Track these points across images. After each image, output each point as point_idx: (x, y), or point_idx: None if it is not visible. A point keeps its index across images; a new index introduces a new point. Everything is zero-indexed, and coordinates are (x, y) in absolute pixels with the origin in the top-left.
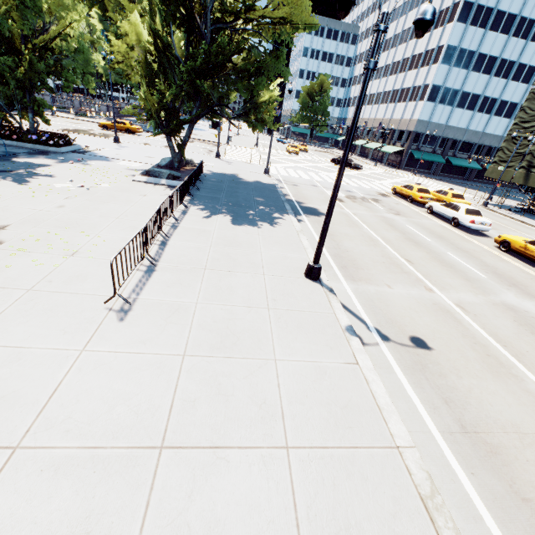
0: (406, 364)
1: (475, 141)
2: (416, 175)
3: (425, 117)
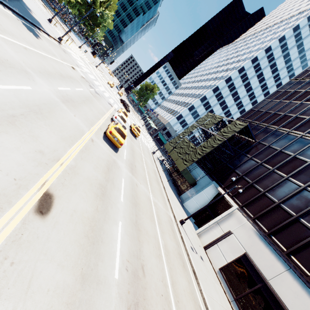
0: None
1: None
2: (153, 141)
3: (172, 123)
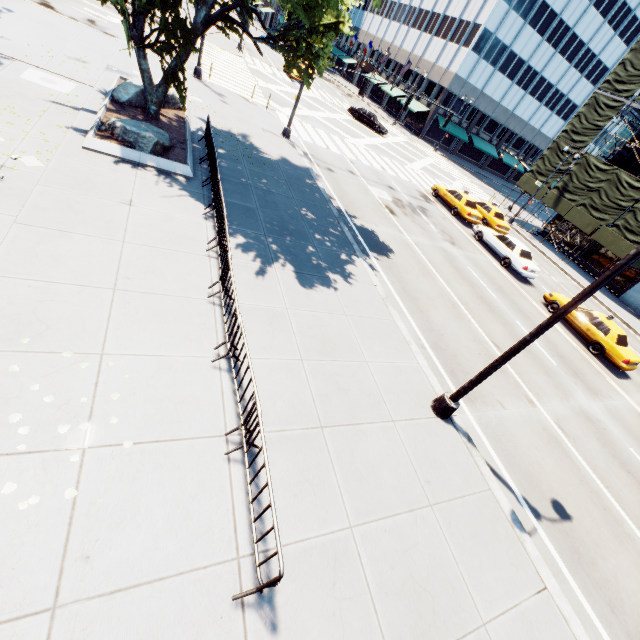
0: (567, 557)
1: (502, 122)
2: (437, 153)
3: (464, 73)
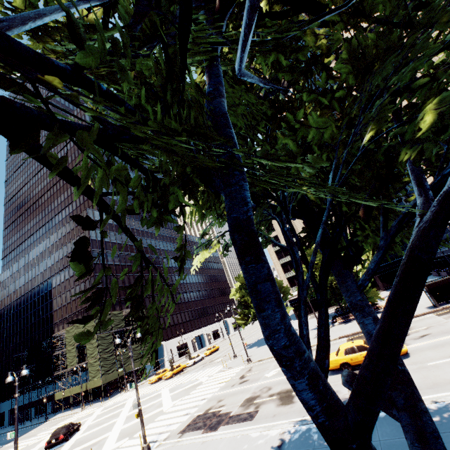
0: None
1: None
2: None
3: None
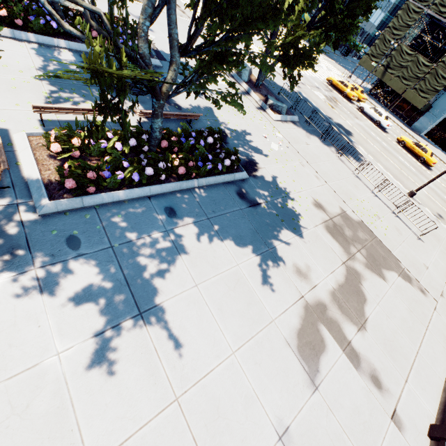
0: None
1: None
2: None
3: None
